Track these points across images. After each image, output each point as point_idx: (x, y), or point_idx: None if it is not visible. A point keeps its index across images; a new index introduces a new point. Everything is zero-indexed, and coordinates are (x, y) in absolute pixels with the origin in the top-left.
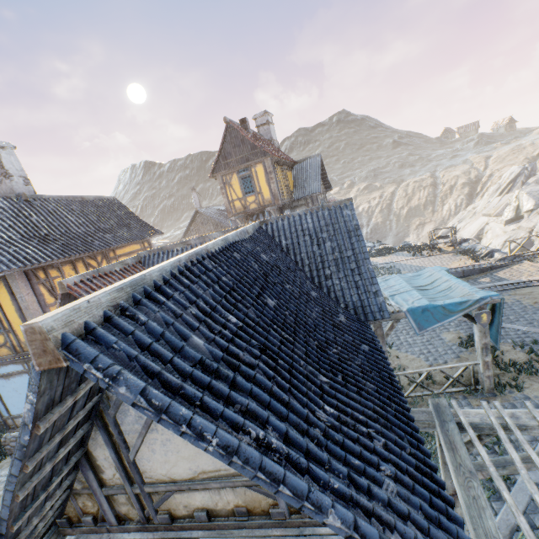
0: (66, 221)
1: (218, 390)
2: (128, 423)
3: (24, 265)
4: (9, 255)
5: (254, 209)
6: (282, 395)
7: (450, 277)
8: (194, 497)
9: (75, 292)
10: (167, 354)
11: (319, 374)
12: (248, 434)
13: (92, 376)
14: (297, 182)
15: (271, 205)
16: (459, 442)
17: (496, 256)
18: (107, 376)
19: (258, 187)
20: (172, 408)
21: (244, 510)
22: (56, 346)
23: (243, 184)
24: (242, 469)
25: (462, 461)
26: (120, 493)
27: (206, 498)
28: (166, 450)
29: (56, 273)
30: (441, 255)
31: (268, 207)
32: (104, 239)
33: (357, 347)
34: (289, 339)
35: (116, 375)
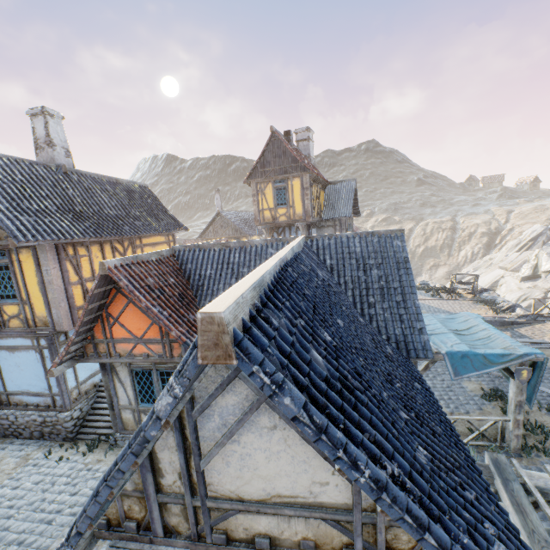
0: (100, 201)
1: (349, 414)
2: (208, 429)
3: (57, 238)
4: (45, 225)
5: (283, 221)
6: (391, 428)
7: (489, 326)
8: (259, 521)
9: (115, 276)
10: (304, 367)
11: (400, 409)
12: (385, 468)
13: (258, 379)
14: (328, 202)
15: (301, 221)
16: (527, 505)
17: (518, 311)
18: (273, 382)
19: (291, 200)
20: (330, 428)
21: (312, 544)
22: (231, 341)
23: (277, 195)
24: (389, 508)
25: (535, 527)
26: (176, 502)
27: (272, 525)
28: (242, 465)
29: (84, 251)
30: (461, 301)
31: (298, 222)
32: (133, 225)
33: (411, 384)
34: (366, 366)
35: (281, 383)
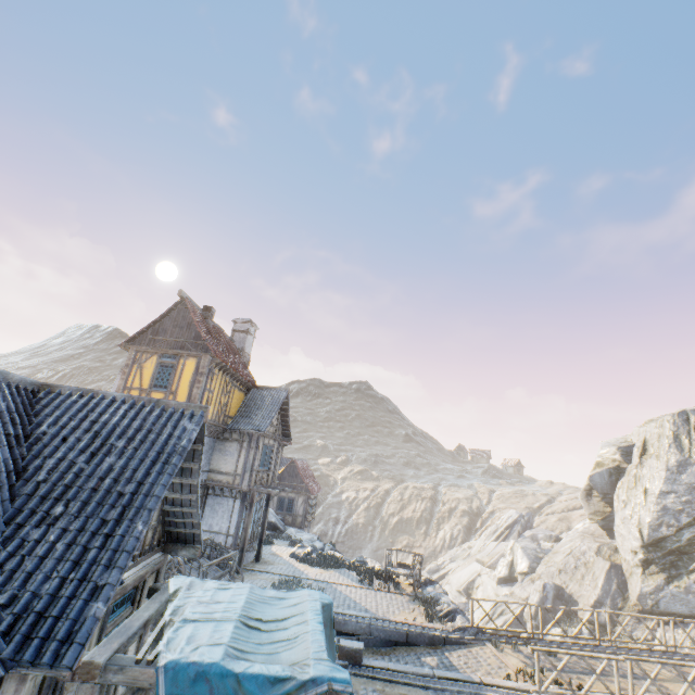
0: None
1: None
2: None
3: None
4: None
5: None
6: None
7: (315, 616)
8: None
9: None
10: None
11: None
12: None
13: None
14: (245, 408)
15: None
16: None
17: (457, 620)
18: None
19: (176, 384)
20: None
21: None
22: None
23: (159, 373)
24: None
25: None
26: None
27: None
28: None
29: None
30: (395, 594)
31: None
32: None
33: None
34: None
35: None
